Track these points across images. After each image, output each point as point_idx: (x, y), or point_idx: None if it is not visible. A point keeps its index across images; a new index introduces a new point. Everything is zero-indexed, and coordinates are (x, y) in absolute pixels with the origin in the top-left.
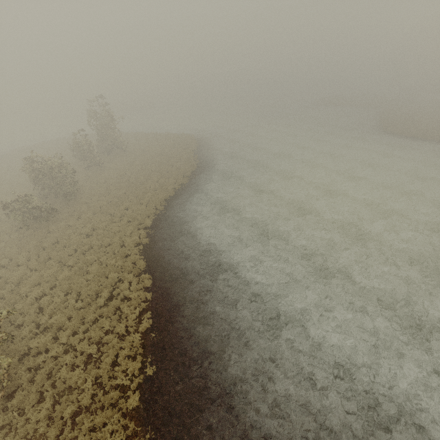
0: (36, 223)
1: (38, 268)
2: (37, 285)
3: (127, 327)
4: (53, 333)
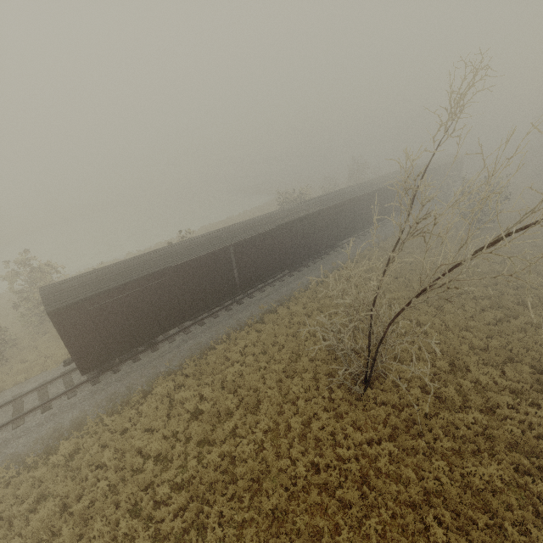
0: None
1: None
2: None
3: None
4: None
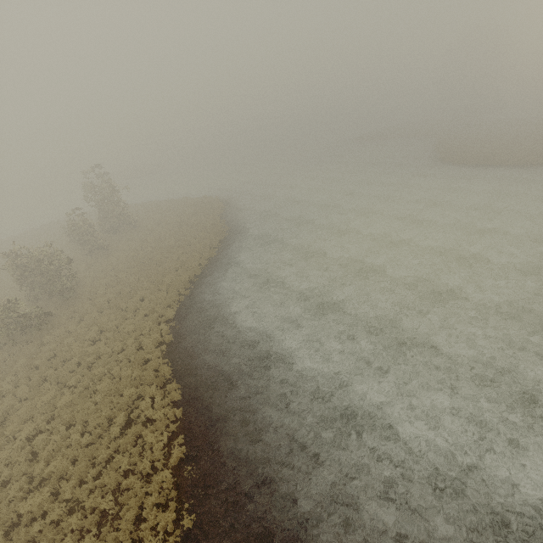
0: (26, 334)
1: (30, 396)
2: (29, 420)
3: (153, 462)
4: (52, 486)
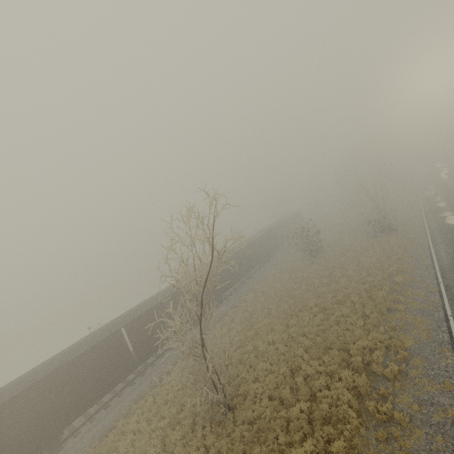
0: None
1: None
2: None
3: None
4: None
